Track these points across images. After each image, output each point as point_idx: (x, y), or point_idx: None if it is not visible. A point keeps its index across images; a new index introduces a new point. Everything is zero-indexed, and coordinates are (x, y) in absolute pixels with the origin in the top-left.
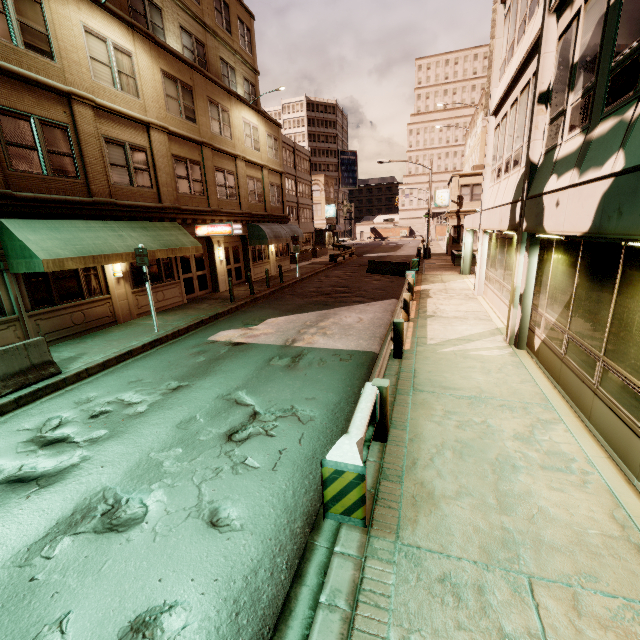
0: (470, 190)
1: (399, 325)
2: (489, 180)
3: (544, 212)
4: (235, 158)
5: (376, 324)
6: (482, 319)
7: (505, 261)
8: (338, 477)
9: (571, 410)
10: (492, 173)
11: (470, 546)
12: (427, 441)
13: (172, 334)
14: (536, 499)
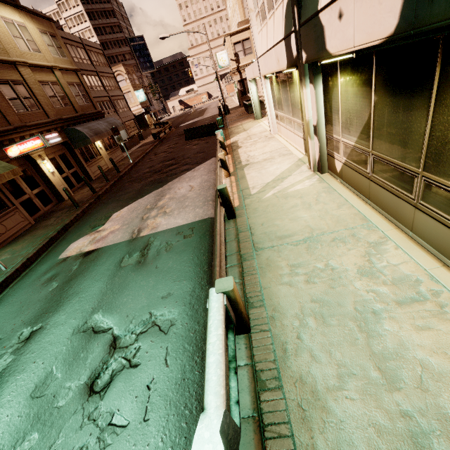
0: (242, 46)
1: (223, 191)
2: (256, 26)
3: (325, 33)
4: (14, 65)
5: (205, 187)
6: (285, 154)
7: (290, 99)
8: None
9: (389, 222)
10: (257, 17)
11: None
12: (287, 312)
13: (22, 265)
14: (412, 351)
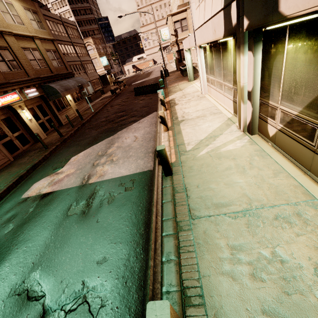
0: (180, 24)
1: (162, 152)
2: (194, 3)
3: None
4: (1, 34)
5: (147, 139)
6: (215, 113)
7: (222, 65)
8: None
9: None
10: None
11: None
12: None
13: None
14: None
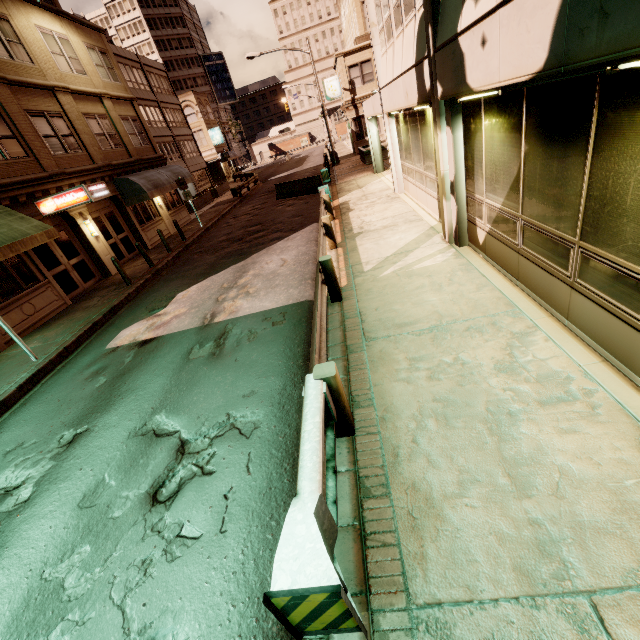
0: (359, 71)
1: (327, 264)
2: (379, 46)
3: (465, 62)
4: (52, 91)
5: (302, 262)
6: (412, 221)
7: (421, 145)
8: (301, 602)
9: (541, 309)
10: (381, 35)
11: (502, 572)
12: (402, 413)
13: (58, 356)
14: (551, 456)
